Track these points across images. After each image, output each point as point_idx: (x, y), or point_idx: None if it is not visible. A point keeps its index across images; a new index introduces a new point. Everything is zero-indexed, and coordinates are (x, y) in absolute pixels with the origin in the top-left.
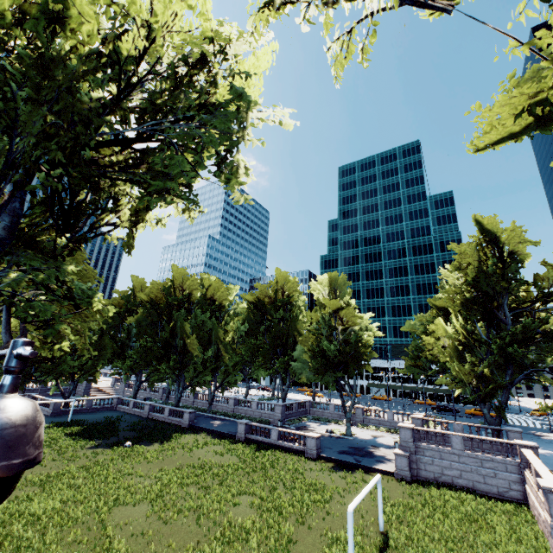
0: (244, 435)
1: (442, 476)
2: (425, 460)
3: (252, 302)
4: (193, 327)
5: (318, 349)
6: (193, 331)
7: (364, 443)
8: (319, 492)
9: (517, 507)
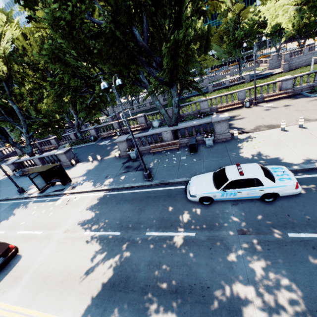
0: (212, 89)
1: (298, 65)
2: (293, 62)
3: None
4: None
5: (233, 38)
6: None
7: (251, 75)
8: None
9: None
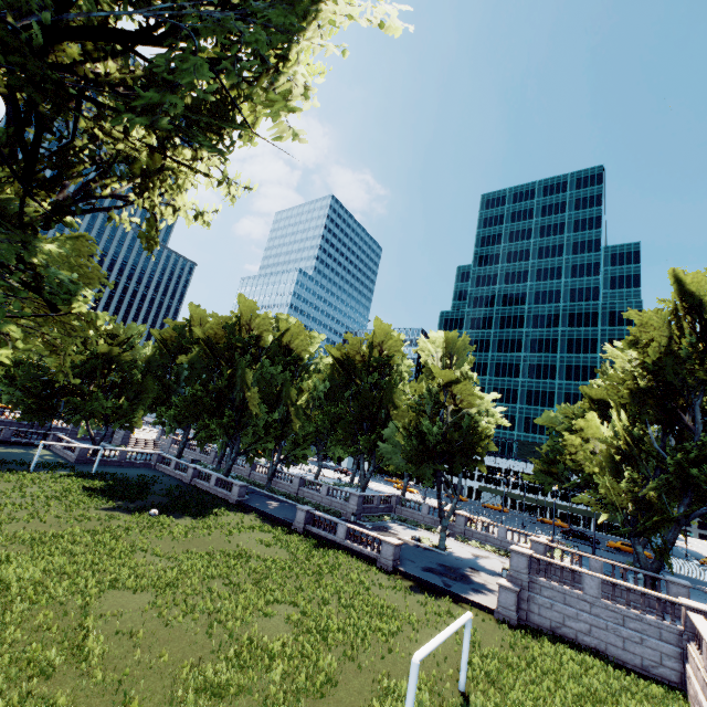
0: (304, 525)
1: (563, 627)
2: (541, 601)
3: (339, 358)
4: (258, 378)
5: (416, 430)
6: (257, 384)
7: (460, 562)
8: (384, 618)
9: (667, 692)
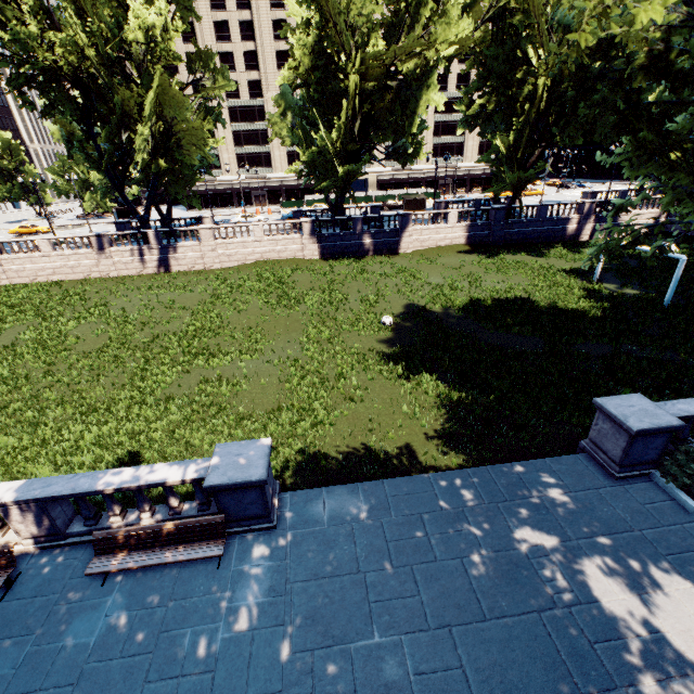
0: None
1: None
2: None
3: None
4: None
5: None
6: None
7: None
8: None
9: None
